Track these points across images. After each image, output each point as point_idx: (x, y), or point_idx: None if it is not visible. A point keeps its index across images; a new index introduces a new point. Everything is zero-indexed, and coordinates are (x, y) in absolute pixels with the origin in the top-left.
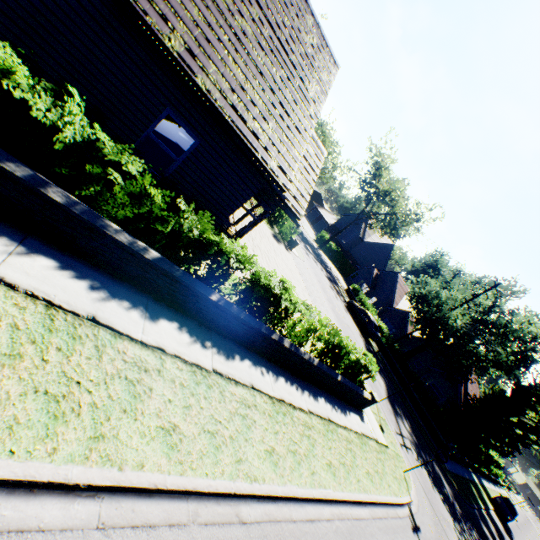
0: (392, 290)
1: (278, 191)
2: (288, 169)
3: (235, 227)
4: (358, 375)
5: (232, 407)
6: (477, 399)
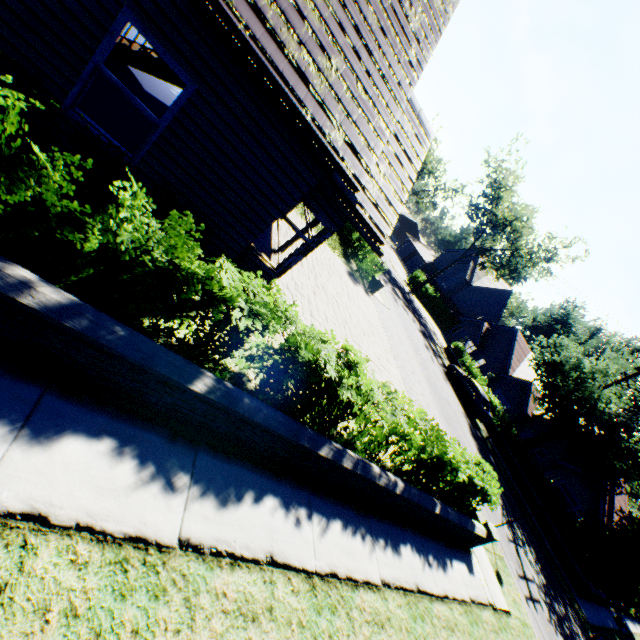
0: (508, 352)
1: (344, 188)
2: (365, 149)
3: (279, 255)
4: (467, 499)
5: (209, 636)
6: (634, 519)
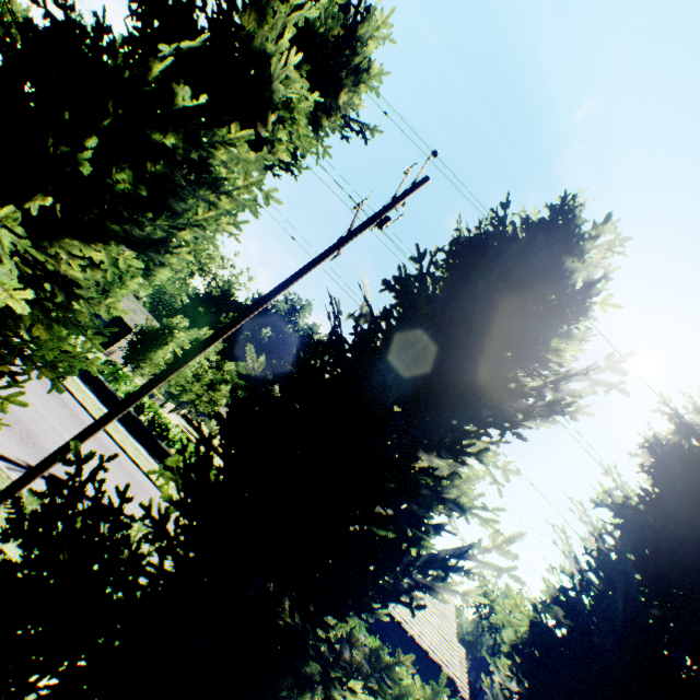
0: None
1: (457, 687)
2: (456, 671)
3: None
4: None
5: None
6: None
